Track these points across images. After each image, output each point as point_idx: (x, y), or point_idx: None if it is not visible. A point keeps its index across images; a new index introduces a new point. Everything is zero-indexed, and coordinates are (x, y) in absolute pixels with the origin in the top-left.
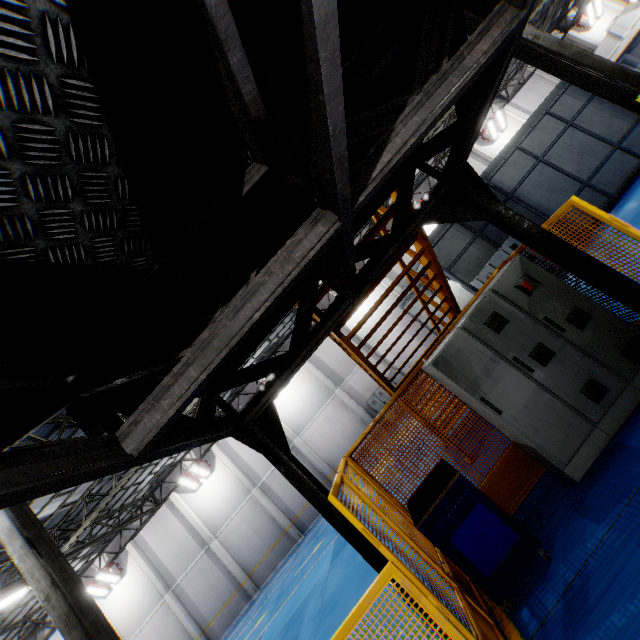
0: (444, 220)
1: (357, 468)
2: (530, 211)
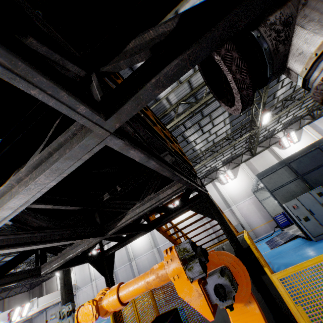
0: (197, 212)
1: None
2: None
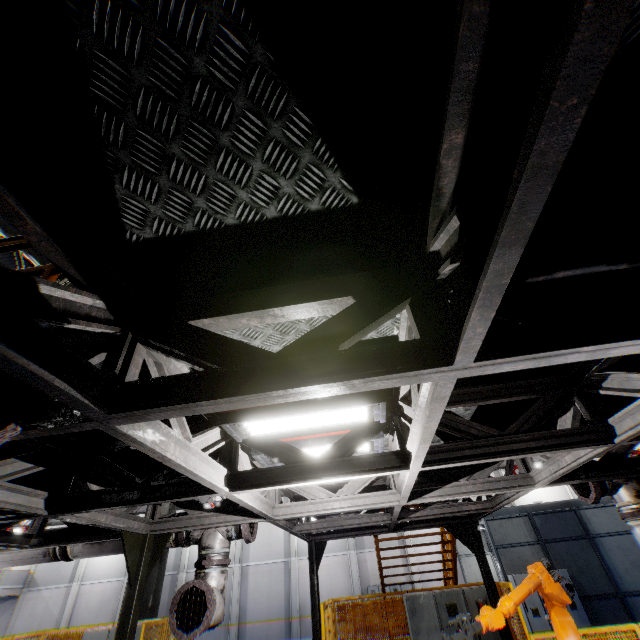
0: (454, 534)
1: (334, 611)
2: (601, 565)
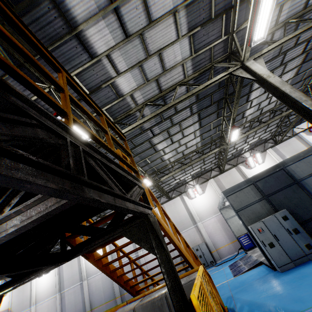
0: (132, 239)
1: None
2: (309, 197)
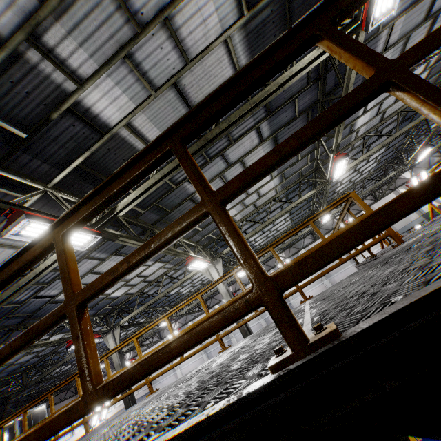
0: None
1: None
2: None
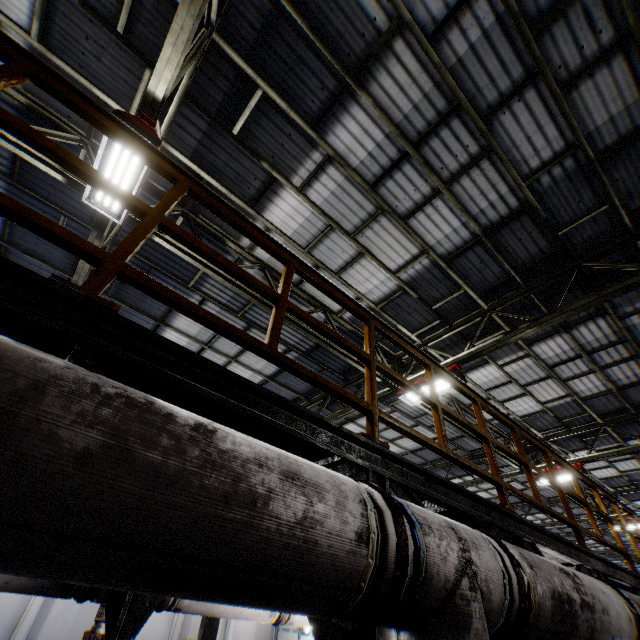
0: None
1: None
2: None
